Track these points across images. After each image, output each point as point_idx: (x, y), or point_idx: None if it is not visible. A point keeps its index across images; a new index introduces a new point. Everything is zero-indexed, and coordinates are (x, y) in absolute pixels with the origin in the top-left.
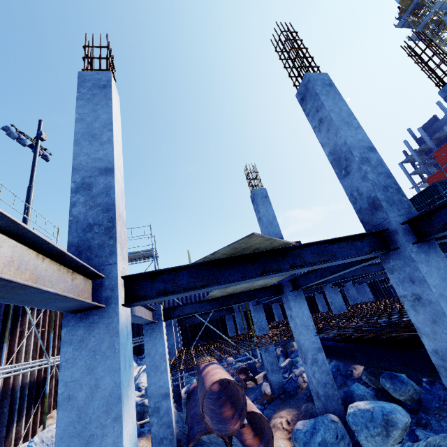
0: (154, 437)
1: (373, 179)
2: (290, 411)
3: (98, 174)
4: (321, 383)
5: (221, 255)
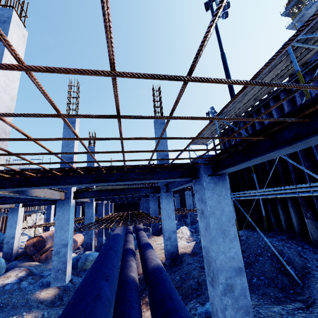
0: (4, 252)
1: None
2: None
3: None
4: (86, 243)
5: None
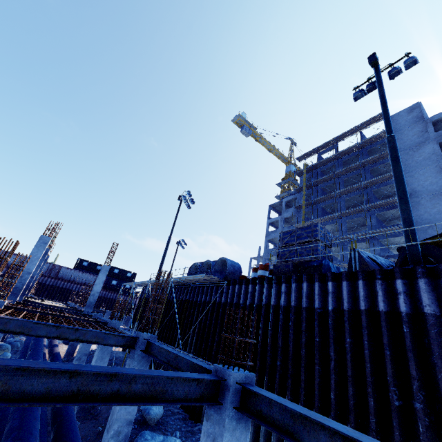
0: None
1: None
2: None
3: None
4: None
5: None
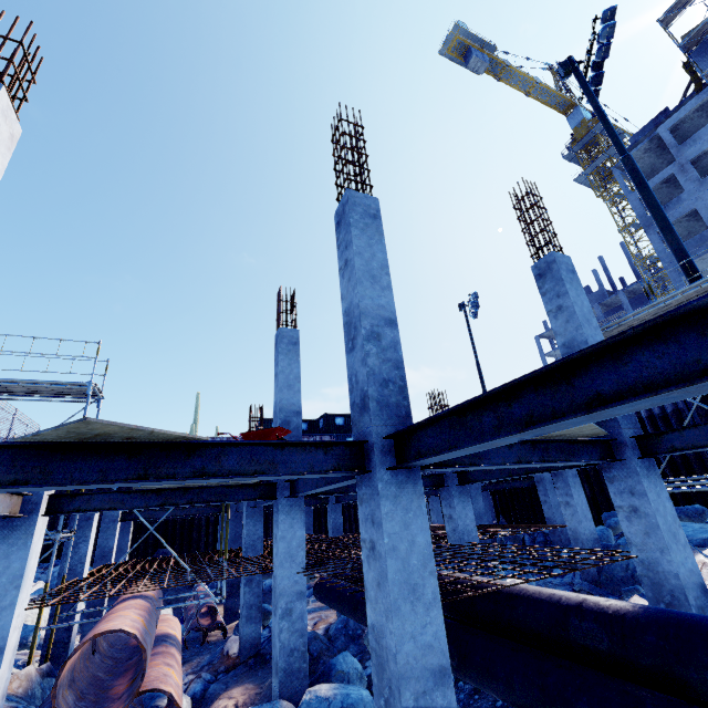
0: None
1: (373, 366)
2: (249, 689)
3: None
4: (287, 649)
5: (58, 437)
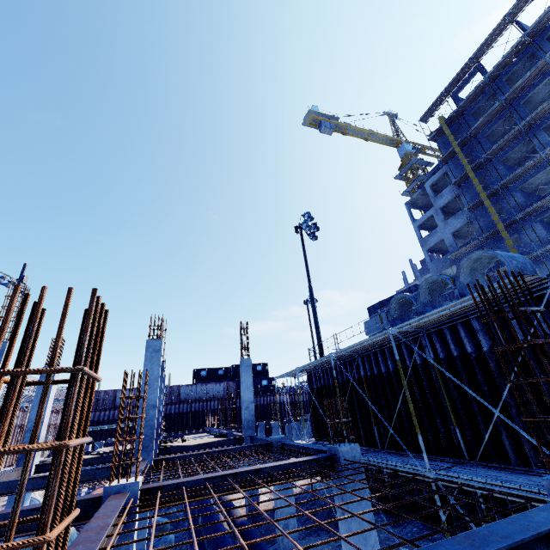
0: None
1: None
2: None
3: None
4: None
5: None
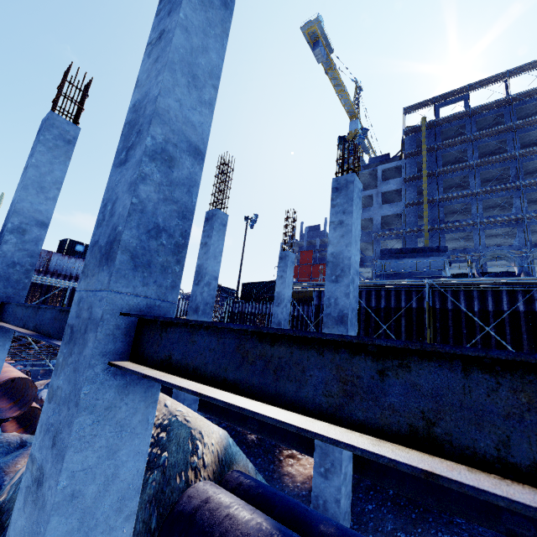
0: None
1: (205, 297)
2: None
3: (35, 224)
4: None
5: None
